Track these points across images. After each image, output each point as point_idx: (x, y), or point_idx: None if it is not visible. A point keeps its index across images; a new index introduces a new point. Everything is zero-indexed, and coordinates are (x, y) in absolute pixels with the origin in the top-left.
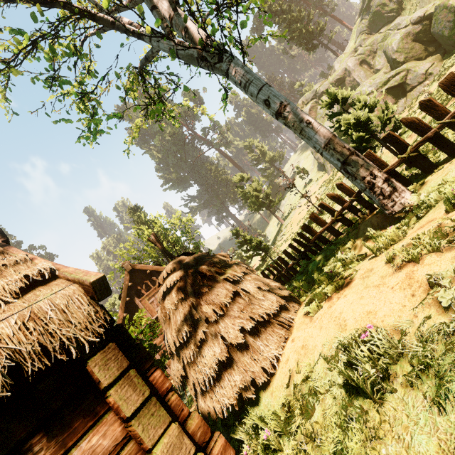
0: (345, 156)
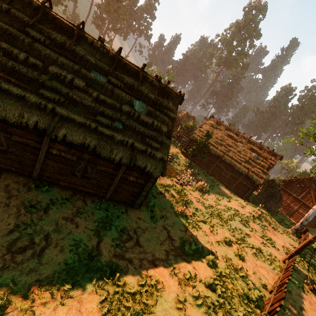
0: (300, 221)
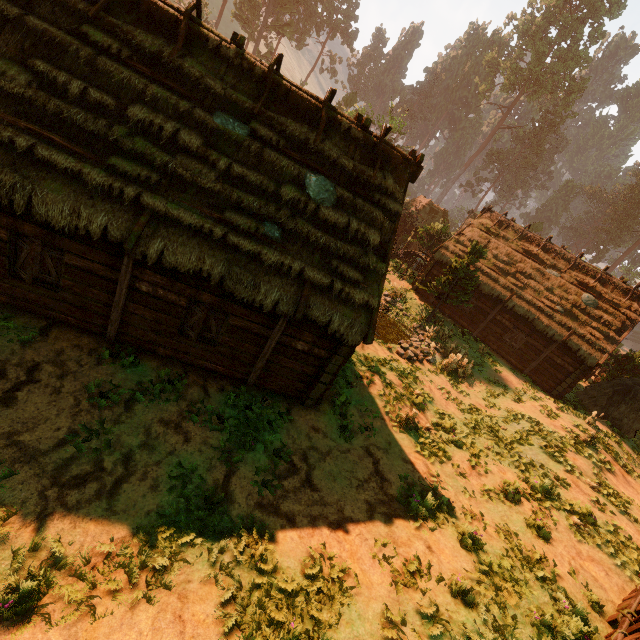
0: None
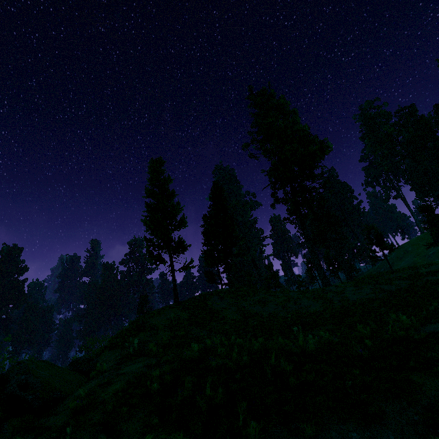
0: None
